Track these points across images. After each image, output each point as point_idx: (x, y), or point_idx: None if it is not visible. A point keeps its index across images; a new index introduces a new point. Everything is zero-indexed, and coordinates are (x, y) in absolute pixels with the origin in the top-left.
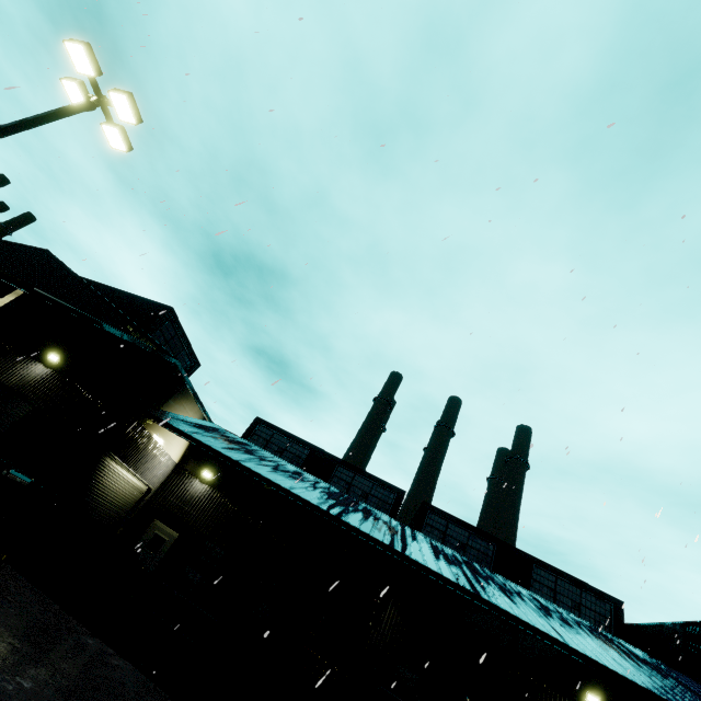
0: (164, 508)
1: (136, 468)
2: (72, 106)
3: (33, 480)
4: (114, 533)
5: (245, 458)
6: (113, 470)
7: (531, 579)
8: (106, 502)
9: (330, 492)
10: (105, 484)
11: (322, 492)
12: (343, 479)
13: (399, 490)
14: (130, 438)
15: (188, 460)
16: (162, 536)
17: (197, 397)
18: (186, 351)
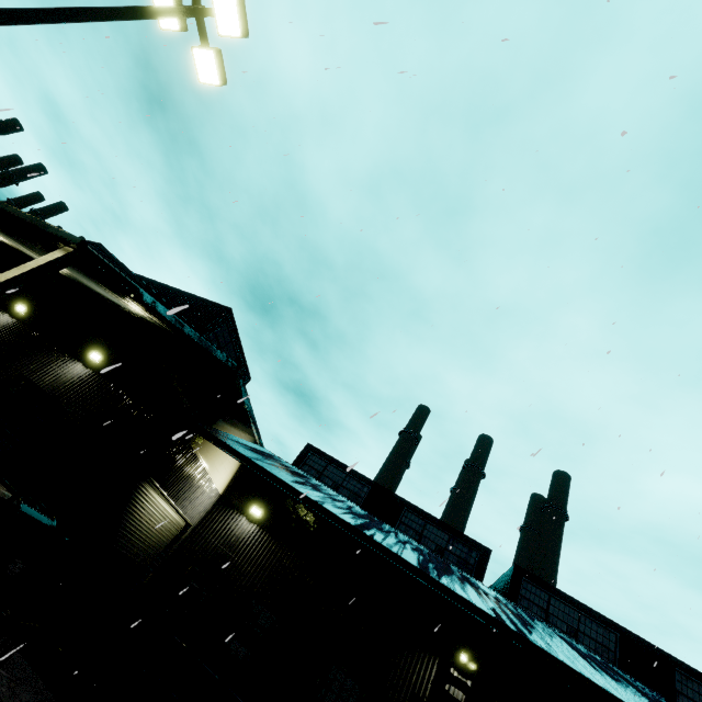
0: (204, 551)
1: (176, 498)
2: (164, 6)
3: (53, 520)
4: (142, 581)
5: (319, 497)
6: (150, 500)
7: (675, 691)
8: (138, 540)
9: (417, 549)
10: (139, 518)
11: (413, 550)
12: (411, 527)
13: (482, 547)
14: (175, 460)
15: (234, 491)
16: (199, 588)
17: (252, 414)
18: (239, 361)
